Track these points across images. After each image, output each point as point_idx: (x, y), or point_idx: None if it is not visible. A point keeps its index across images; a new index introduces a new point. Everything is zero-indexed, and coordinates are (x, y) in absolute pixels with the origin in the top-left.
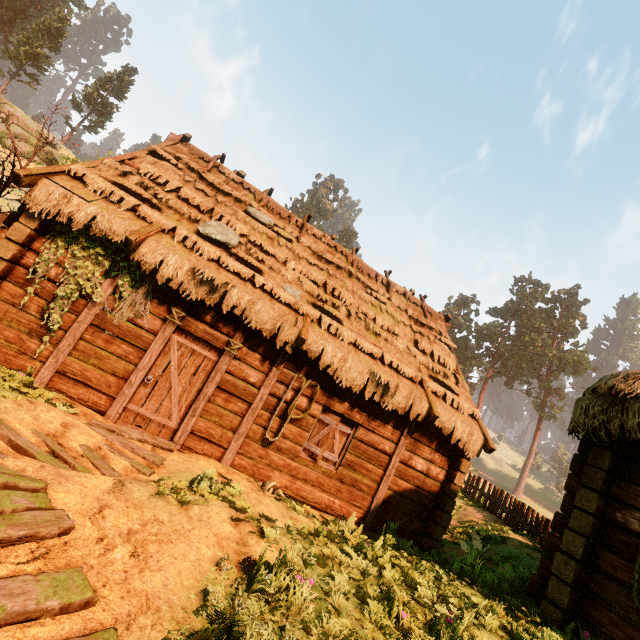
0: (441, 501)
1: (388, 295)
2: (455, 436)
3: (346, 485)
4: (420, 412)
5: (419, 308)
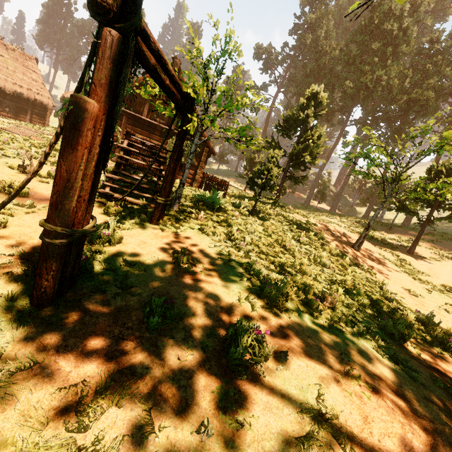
0: (45, 119)
1: (8, 53)
2: (44, 104)
3: (18, 117)
4: (32, 98)
5: (23, 56)
